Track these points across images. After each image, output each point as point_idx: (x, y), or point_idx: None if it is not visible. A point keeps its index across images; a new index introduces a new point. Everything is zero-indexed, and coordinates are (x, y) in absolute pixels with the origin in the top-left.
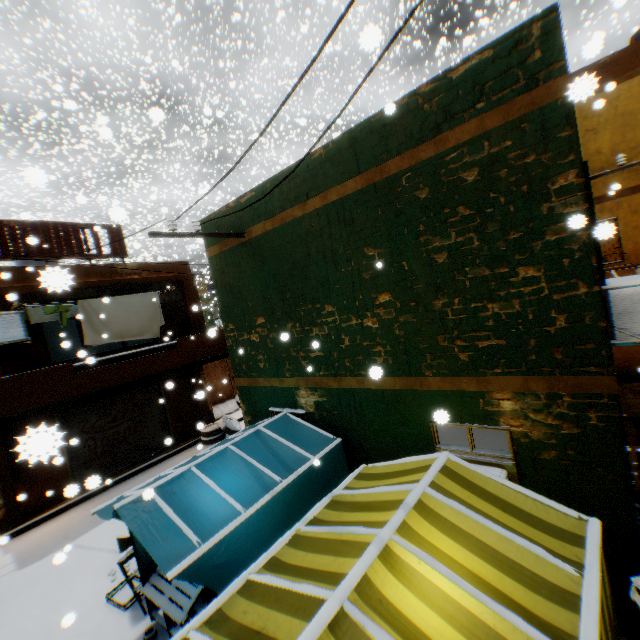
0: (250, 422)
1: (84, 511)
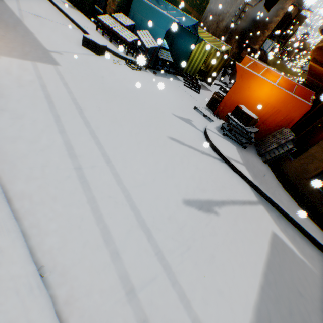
0: None
1: None
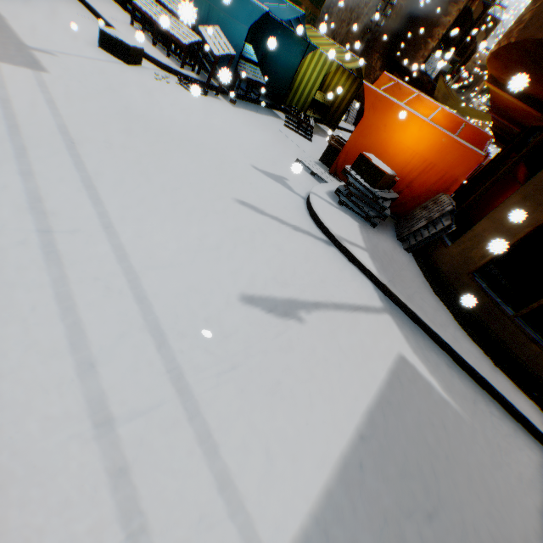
0: None
1: None
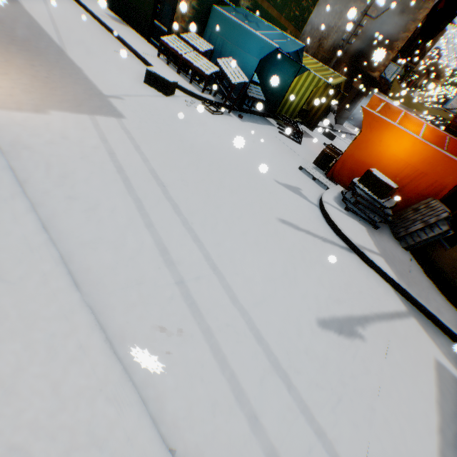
0: (199, 0)
1: (3, 61)
